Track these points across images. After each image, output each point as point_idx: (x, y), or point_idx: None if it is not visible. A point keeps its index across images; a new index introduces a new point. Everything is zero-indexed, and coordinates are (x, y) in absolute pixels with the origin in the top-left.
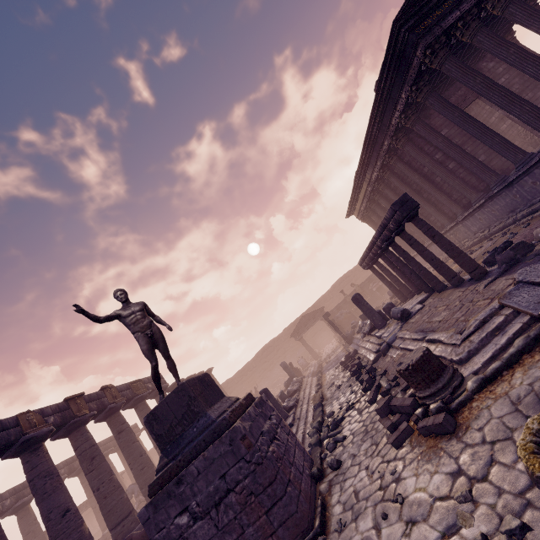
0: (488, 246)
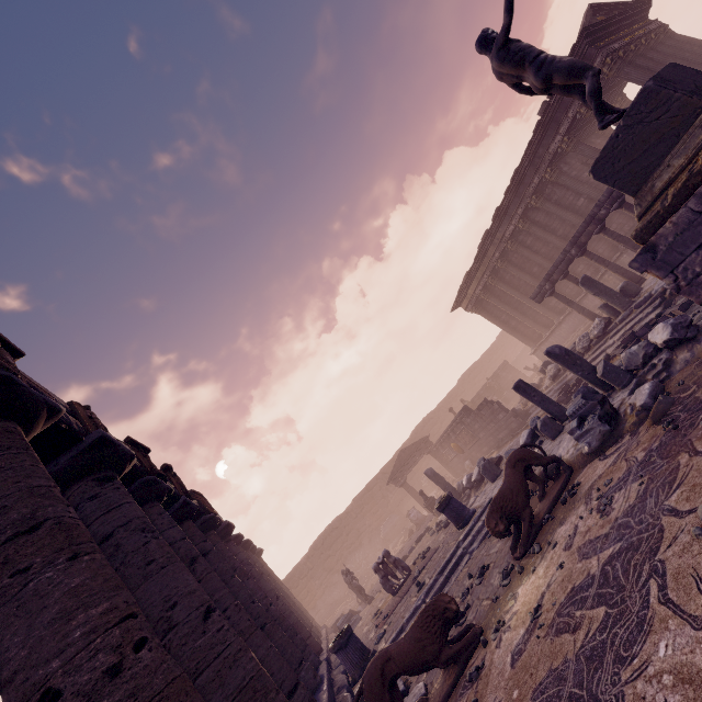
0: None
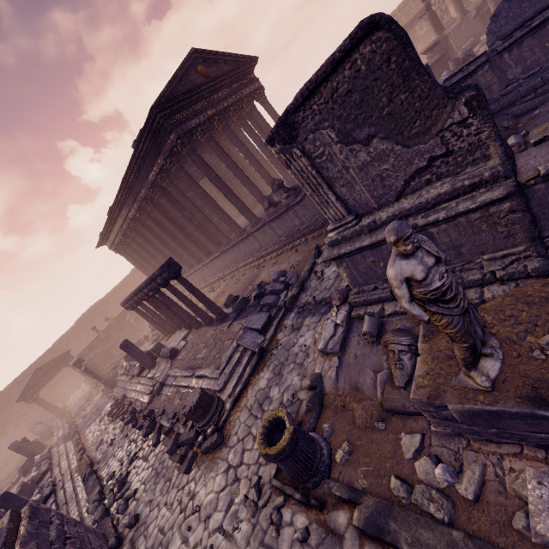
0: (224, 286)
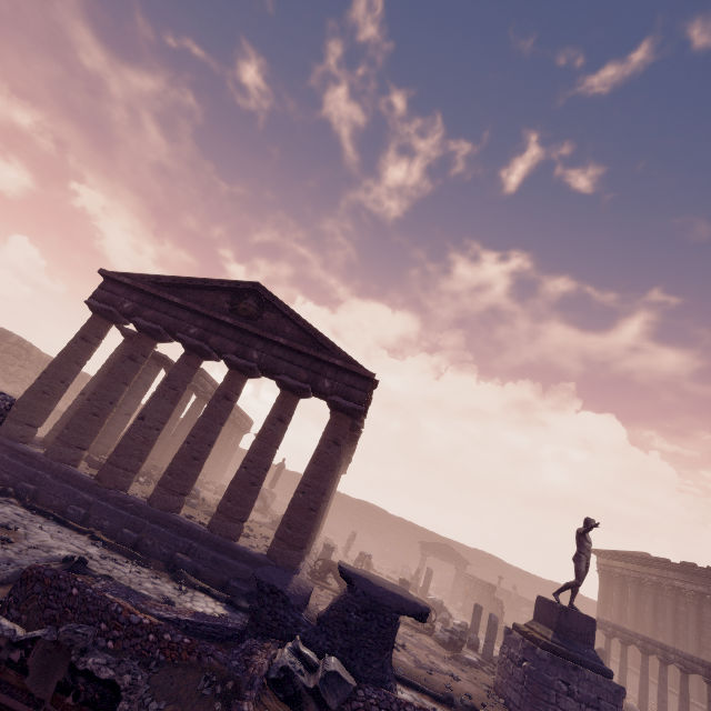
0: None
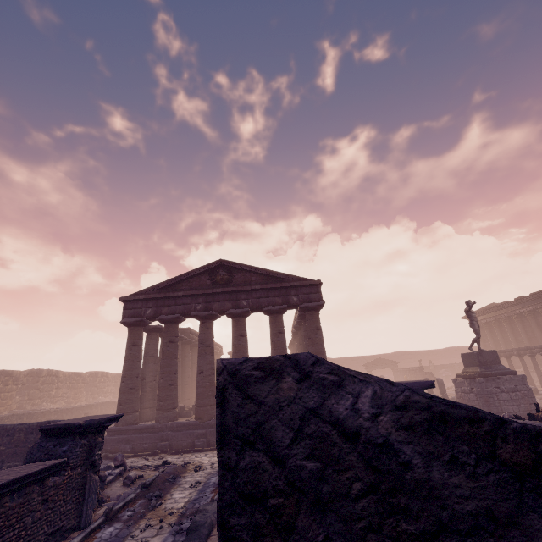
0: None
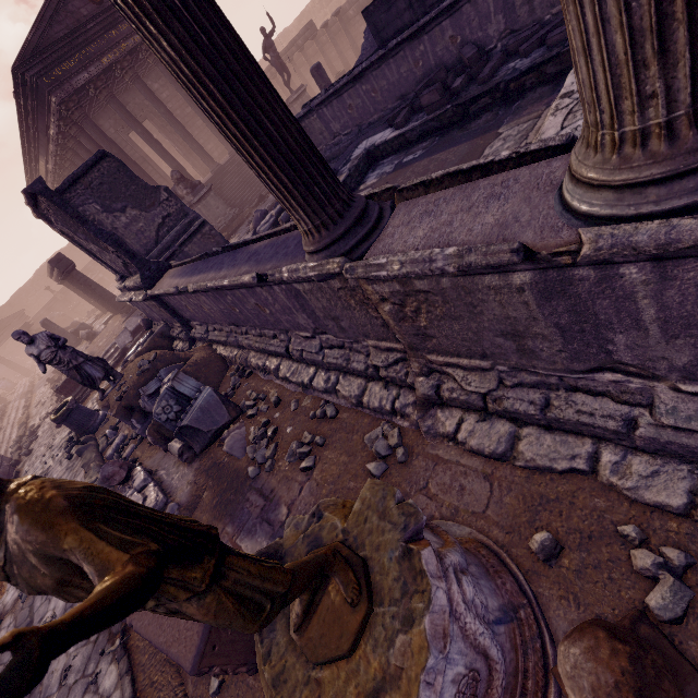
0: None
